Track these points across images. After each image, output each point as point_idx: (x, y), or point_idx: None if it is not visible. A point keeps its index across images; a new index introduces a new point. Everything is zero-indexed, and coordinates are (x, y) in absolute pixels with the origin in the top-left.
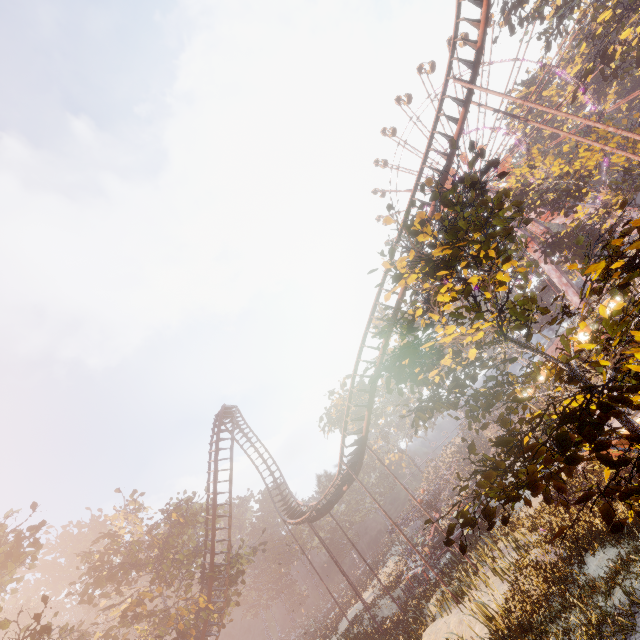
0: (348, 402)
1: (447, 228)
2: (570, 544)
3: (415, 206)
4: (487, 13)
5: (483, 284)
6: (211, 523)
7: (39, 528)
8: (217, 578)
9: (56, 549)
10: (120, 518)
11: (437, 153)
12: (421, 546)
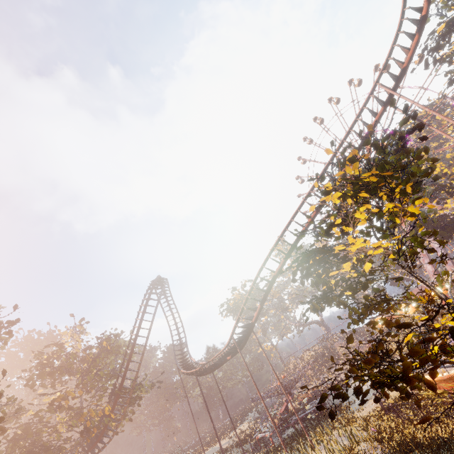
0: (248, 295)
1: (371, 167)
2: (395, 446)
3: (349, 147)
4: (416, 44)
5: (395, 211)
6: (128, 356)
7: (14, 323)
8: (122, 396)
9: (20, 345)
10: (68, 335)
11: (356, 134)
12: (272, 417)
